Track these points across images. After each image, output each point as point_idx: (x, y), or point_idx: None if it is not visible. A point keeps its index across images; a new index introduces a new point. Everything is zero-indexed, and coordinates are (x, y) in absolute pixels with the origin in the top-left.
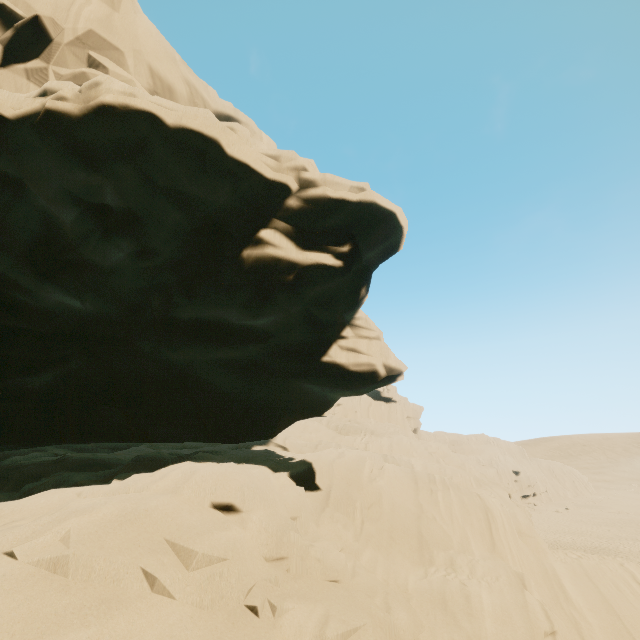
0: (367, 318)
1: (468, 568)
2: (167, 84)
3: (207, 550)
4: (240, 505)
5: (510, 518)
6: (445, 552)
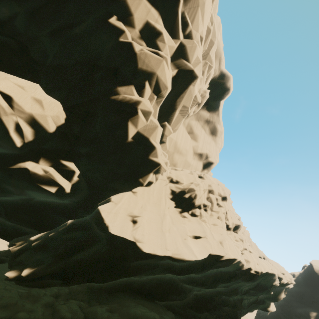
0: None
1: None
2: None
3: None
4: None
5: None
6: None
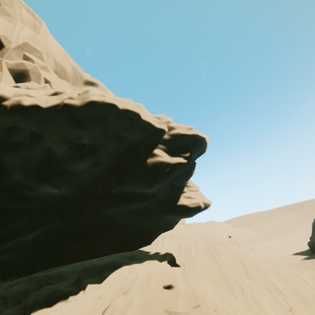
0: (192, 182)
1: (249, 289)
2: (62, 67)
3: (183, 310)
4: (174, 284)
5: (249, 261)
6: (236, 284)
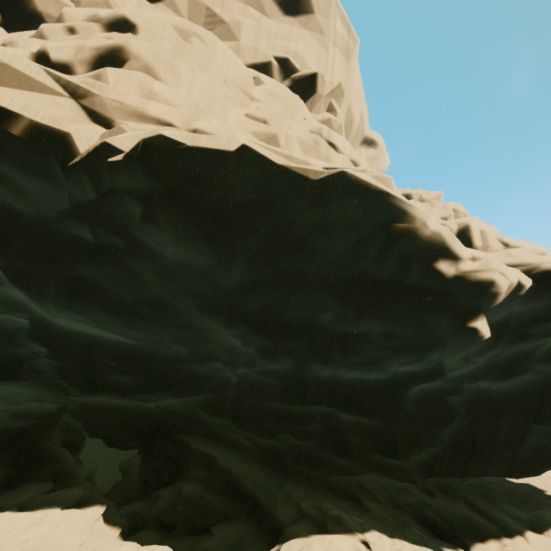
0: None
1: None
2: (352, 117)
3: None
4: None
5: None
6: None
